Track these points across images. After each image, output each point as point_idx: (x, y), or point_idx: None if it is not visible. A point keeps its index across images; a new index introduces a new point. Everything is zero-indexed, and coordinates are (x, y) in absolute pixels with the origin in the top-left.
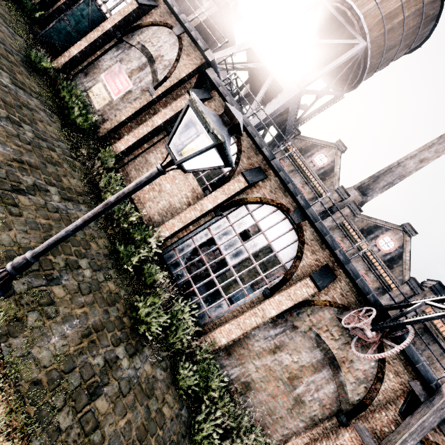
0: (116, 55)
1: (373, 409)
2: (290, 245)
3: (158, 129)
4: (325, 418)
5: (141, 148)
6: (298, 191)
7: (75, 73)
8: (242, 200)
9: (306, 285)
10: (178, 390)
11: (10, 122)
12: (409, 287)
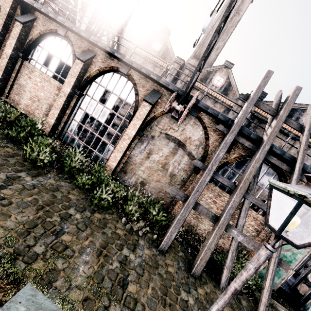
0: None
1: (210, 156)
2: (131, 91)
3: (13, 58)
4: (189, 176)
5: (11, 78)
6: (114, 50)
7: None
8: (88, 77)
9: (144, 106)
10: (83, 190)
11: None
12: (241, 100)
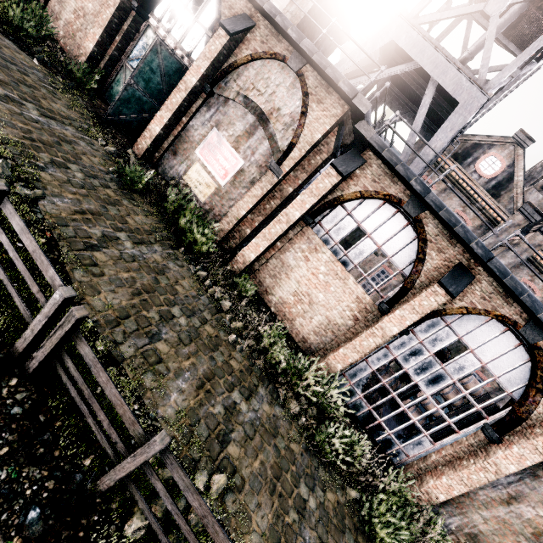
0: (208, 117)
1: None
2: (517, 368)
3: (295, 222)
4: None
5: (273, 248)
6: (540, 306)
7: (160, 155)
8: (437, 313)
9: None
10: None
11: (165, 322)
12: None
